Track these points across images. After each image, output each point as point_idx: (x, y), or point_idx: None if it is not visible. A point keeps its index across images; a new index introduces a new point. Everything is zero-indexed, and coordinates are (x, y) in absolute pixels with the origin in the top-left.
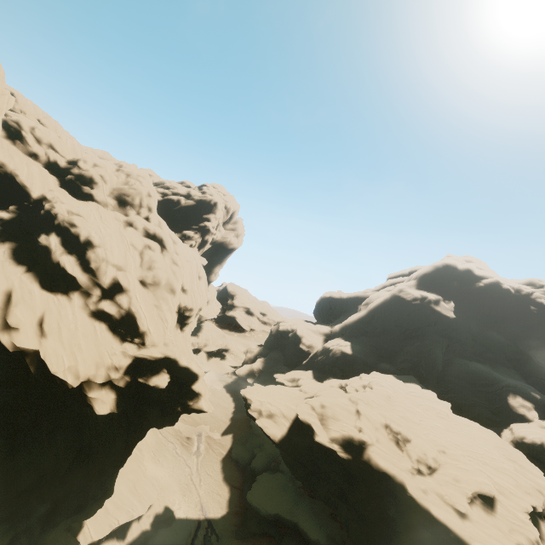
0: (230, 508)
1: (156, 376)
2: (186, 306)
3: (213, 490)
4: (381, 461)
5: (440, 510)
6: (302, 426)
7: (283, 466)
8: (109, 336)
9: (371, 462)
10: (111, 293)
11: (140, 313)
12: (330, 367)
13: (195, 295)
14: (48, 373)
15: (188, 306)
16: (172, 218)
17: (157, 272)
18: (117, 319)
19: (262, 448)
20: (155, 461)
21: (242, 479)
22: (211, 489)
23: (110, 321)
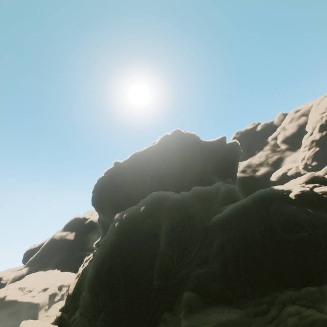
0: None
1: None
2: None
3: None
4: (11, 298)
5: (26, 299)
6: None
7: None
8: None
9: (7, 300)
10: None
11: None
12: None
13: None
14: None
15: None
16: None
17: None
18: None
19: None
20: None
21: None
22: None
23: None
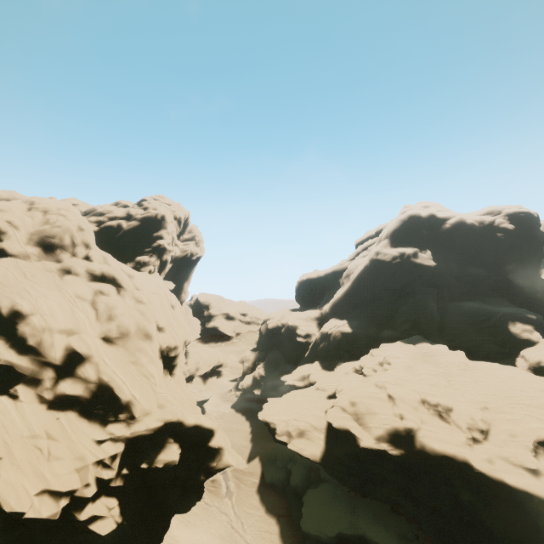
0: (285, 543)
1: (162, 453)
2: (168, 347)
3: (260, 530)
4: (436, 445)
5: (514, 476)
6: (338, 432)
7: (324, 473)
8: (83, 426)
9: (426, 449)
10: (68, 368)
11: (116, 380)
12: (335, 351)
13: (174, 329)
14: (9, 518)
15: (171, 345)
16: (117, 247)
17: (121, 320)
18: (88, 399)
19: (294, 460)
20: (185, 525)
21: (286, 504)
22: (257, 529)
23: (78, 405)
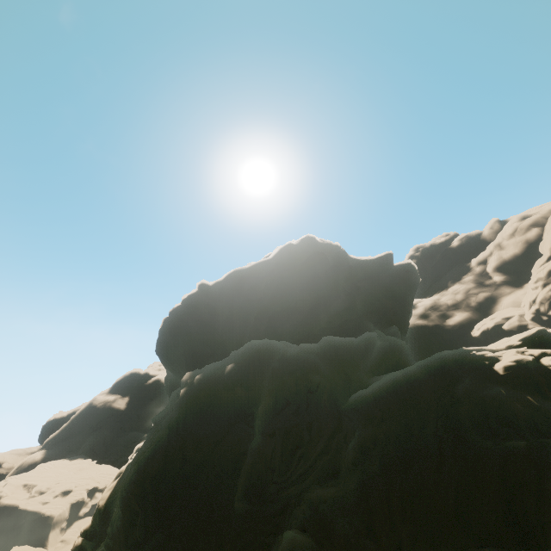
0: None
1: None
2: None
3: None
4: (8, 501)
5: (33, 506)
6: None
7: None
8: None
9: (1, 504)
10: None
11: None
12: None
13: None
14: None
15: None
16: None
17: None
18: None
19: None
20: None
21: None
22: None
23: None
